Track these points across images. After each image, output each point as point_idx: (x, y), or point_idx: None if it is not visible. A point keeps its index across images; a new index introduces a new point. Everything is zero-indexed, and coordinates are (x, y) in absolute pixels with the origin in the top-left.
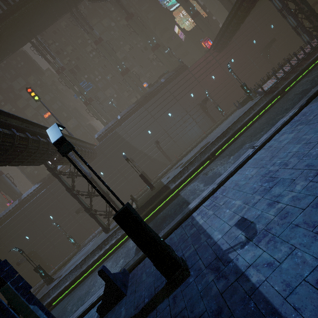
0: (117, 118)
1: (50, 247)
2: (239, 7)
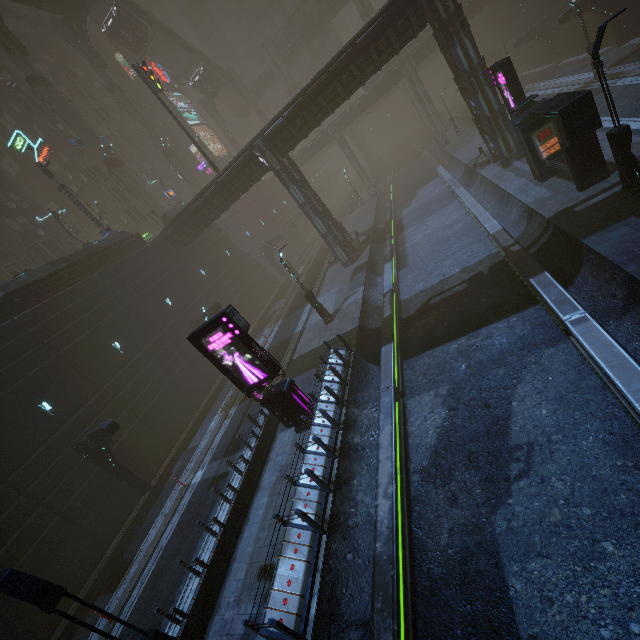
0: None
1: (133, 425)
2: (316, 143)
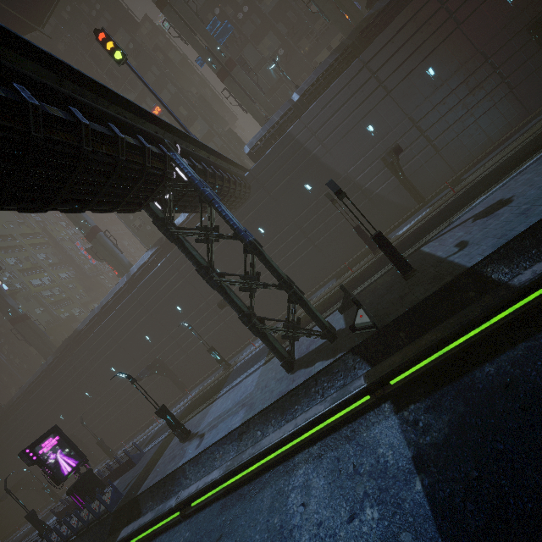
0: (290, 100)
1: (183, 357)
2: None
